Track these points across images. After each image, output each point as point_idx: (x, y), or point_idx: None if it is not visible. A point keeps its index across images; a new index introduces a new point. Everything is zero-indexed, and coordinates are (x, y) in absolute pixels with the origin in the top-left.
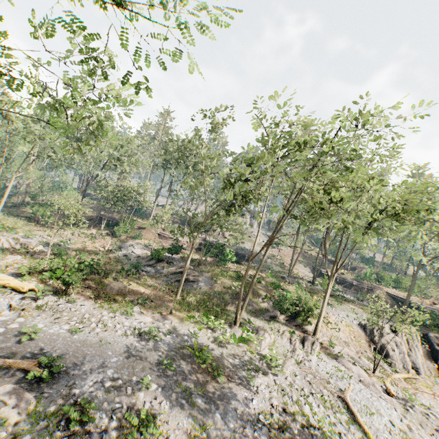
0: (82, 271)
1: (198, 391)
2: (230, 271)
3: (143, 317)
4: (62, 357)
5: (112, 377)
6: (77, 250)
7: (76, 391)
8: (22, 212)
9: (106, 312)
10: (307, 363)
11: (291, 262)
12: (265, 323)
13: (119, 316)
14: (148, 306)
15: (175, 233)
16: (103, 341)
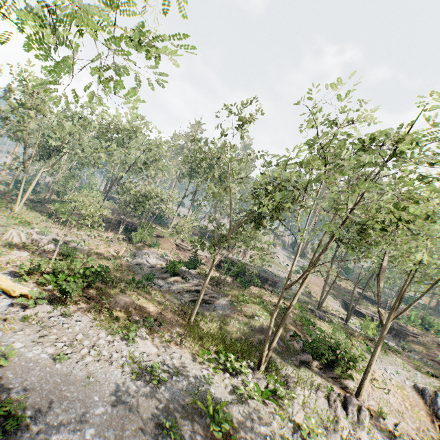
0: (87, 278)
1: None
2: (252, 296)
3: (147, 346)
4: (32, 398)
5: None
6: (90, 252)
7: None
8: (45, 208)
9: (104, 334)
10: None
11: (322, 293)
12: (294, 369)
13: (118, 341)
14: (155, 330)
15: (196, 246)
16: (92, 377)
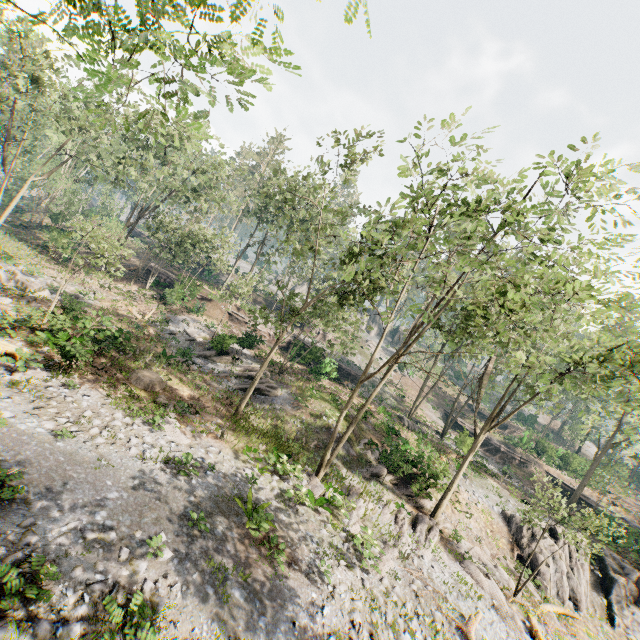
0: (99, 343)
1: (238, 576)
2: (325, 392)
3: (177, 435)
4: (28, 473)
5: (101, 525)
6: (102, 310)
7: (34, 538)
8: (34, 237)
9: (121, 414)
10: (417, 561)
11: (418, 398)
12: (363, 482)
13: (139, 425)
14: (189, 418)
15: (255, 316)
16: (104, 460)
